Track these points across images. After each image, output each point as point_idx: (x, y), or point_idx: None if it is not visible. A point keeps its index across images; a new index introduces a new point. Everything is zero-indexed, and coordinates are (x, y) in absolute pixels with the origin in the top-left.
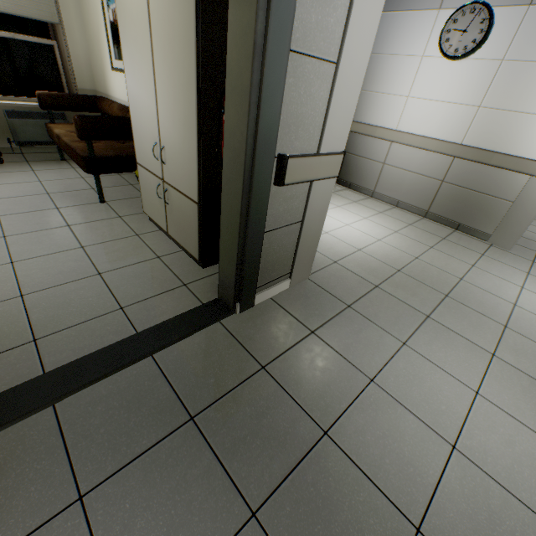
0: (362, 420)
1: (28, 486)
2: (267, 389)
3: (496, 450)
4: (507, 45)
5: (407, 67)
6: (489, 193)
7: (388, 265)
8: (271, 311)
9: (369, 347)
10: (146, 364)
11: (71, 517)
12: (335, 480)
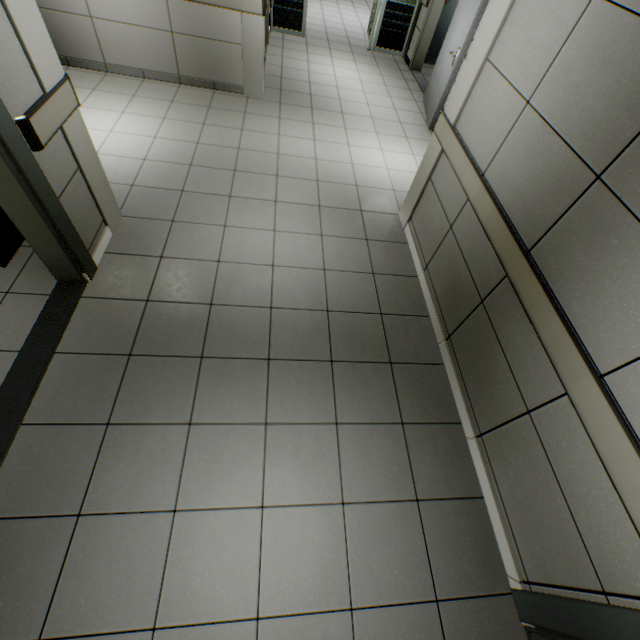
0: (226, 285)
1: (70, 448)
2: (162, 310)
3: (291, 254)
4: None
5: None
6: (220, 39)
7: (180, 165)
8: (117, 262)
9: (206, 243)
10: (60, 359)
11: (114, 431)
12: (229, 318)
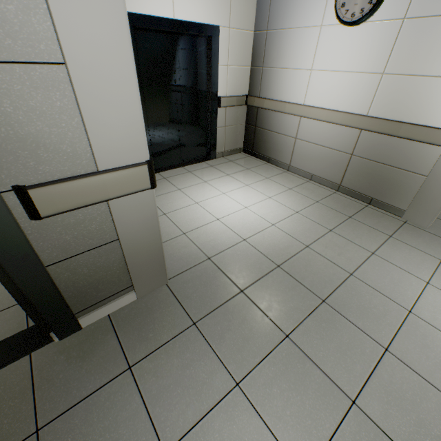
0: None
1: None
2: None
3: None
4: (409, 1)
5: (308, 39)
6: (400, 166)
7: (268, 259)
8: (99, 335)
9: (189, 392)
10: None
11: None
12: None
